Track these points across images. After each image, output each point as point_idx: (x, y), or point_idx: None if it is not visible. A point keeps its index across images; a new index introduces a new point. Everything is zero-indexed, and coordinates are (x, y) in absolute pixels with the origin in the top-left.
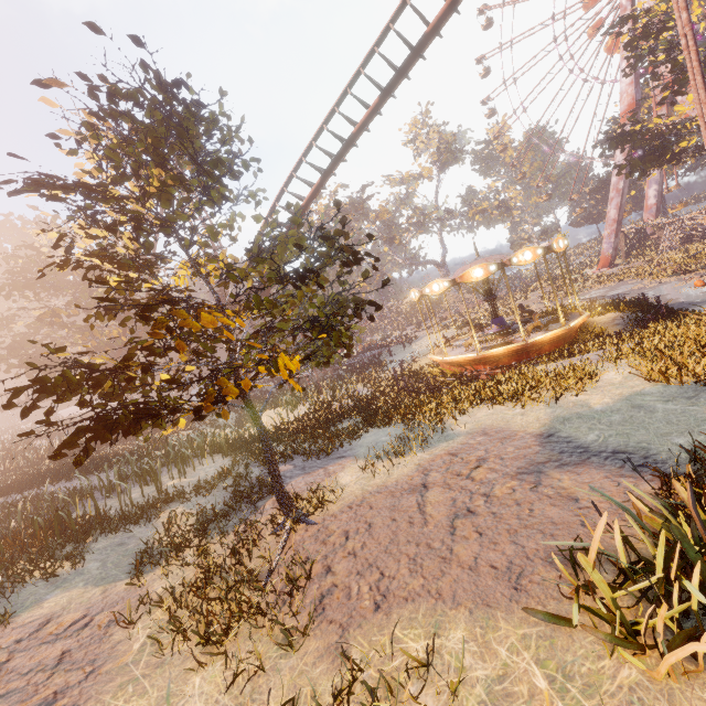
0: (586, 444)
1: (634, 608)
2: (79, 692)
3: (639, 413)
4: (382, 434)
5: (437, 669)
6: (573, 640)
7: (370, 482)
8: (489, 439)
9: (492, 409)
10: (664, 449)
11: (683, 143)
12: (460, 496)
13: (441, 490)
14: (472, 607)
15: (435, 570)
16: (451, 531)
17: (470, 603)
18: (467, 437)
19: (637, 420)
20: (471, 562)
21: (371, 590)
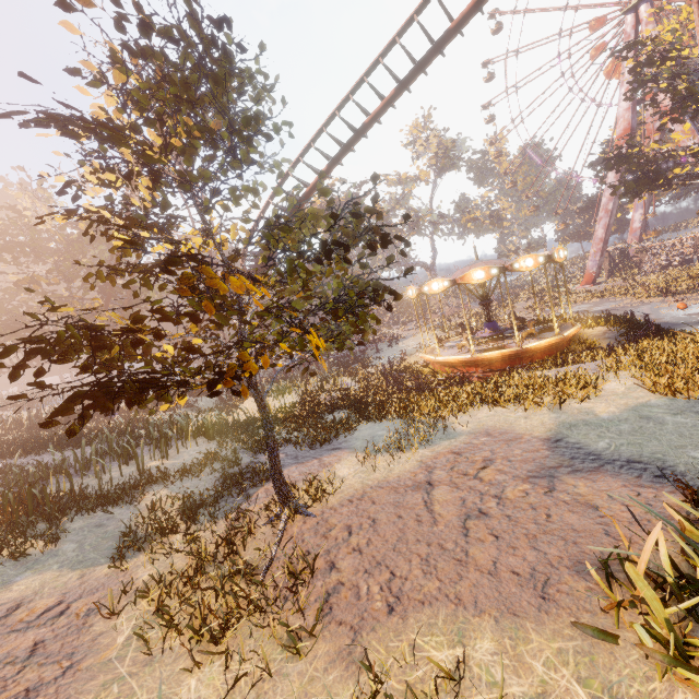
0: (597, 451)
1: (680, 626)
2: (56, 690)
3: (648, 424)
4: (378, 428)
5: (466, 682)
6: (615, 658)
7: (369, 476)
8: (493, 440)
9: (493, 411)
10: (681, 461)
11: (676, 170)
12: (470, 497)
13: (448, 489)
14: (497, 615)
15: (451, 573)
16: (464, 532)
17: (494, 611)
18: (469, 436)
19: (647, 431)
20: (490, 566)
21: (382, 591)
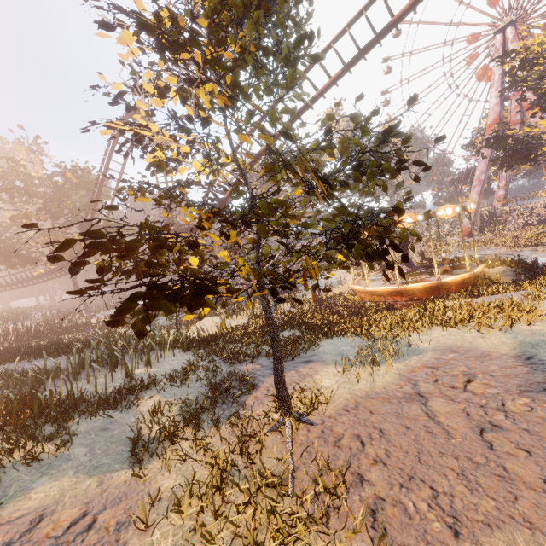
0: None
1: None
2: None
3: None
4: (340, 344)
5: None
6: None
7: (354, 387)
8: (462, 356)
9: (446, 331)
10: None
11: (544, 149)
12: (471, 409)
13: (444, 401)
14: None
15: (500, 490)
16: (488, 445)
17: None
18: (436, 353)
19: None
20: (541, 484)
21: (432, 508)
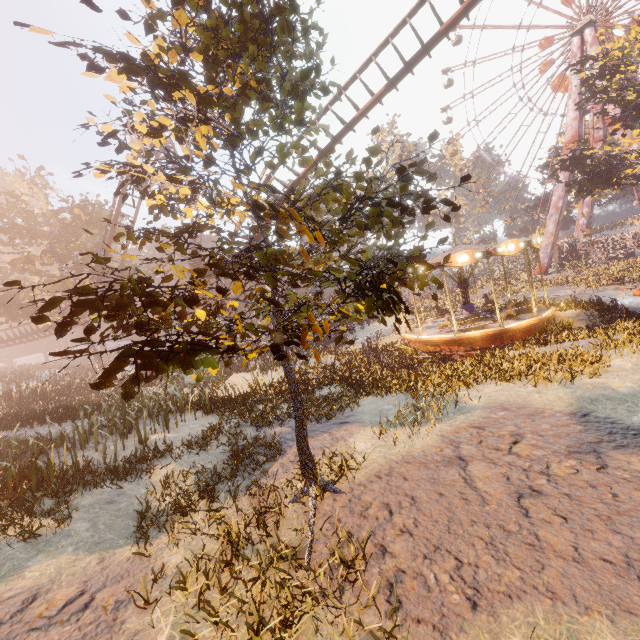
0: (635, 426)
1: None
2: None
3: None
4: (382, 402)
5: None
6: None
7: (391, 451)
8: (513, 414)
9: (500, 386)
10: None
11: (628, 171)
12: (513, 473)
13: (485, 464)
14: (609, 613)
15: (528, 560)
16: (523, 512)
17: (603, 608)
18: (485, 411)
19: None
20: (572, 552)
21: (453, 580)
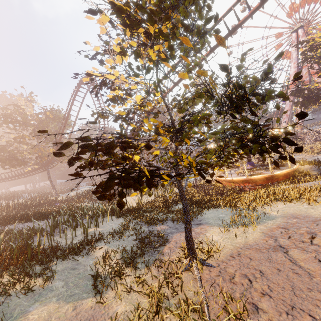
0: None
1: None
2: None
3: None
4: (217, 212)
5: None
6: None
7: (234, 241)
8: (303, 221)
9: (286, 204)
10: None
11: None
12: (320, 257)
13: (299, 251)
14: None
15: None
16: None
17: None
18: (284, 218)
19: None
20: None
21: None
